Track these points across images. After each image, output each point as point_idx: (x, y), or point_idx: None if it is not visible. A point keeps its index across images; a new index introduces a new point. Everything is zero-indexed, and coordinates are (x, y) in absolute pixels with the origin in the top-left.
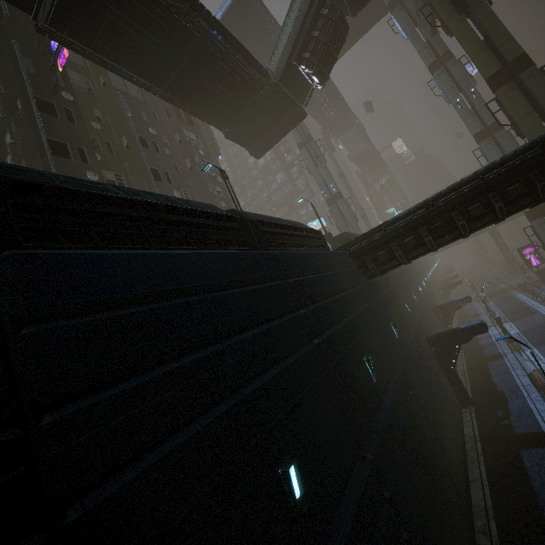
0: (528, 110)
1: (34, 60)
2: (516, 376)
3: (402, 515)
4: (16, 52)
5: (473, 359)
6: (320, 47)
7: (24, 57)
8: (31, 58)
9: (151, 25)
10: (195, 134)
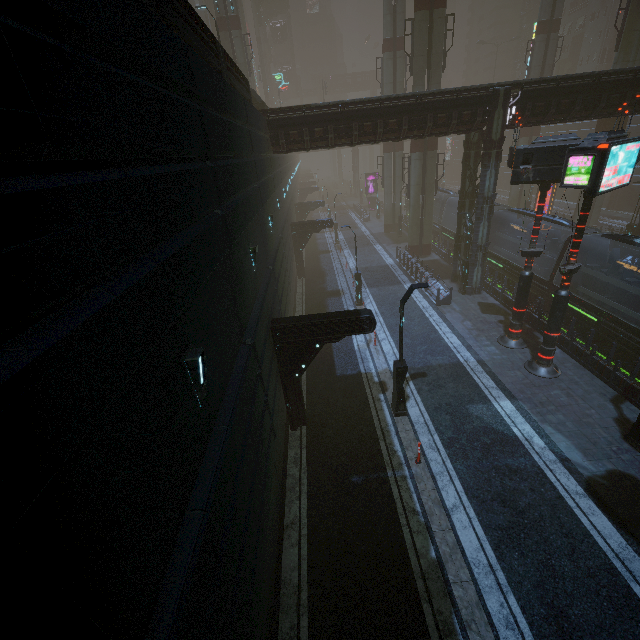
0: (424, 51)
1: None
2: (334, 264)
3: (279, 299)
4: None
5: (311, 252)
6: None
7: None
8: None
9: None
10: None
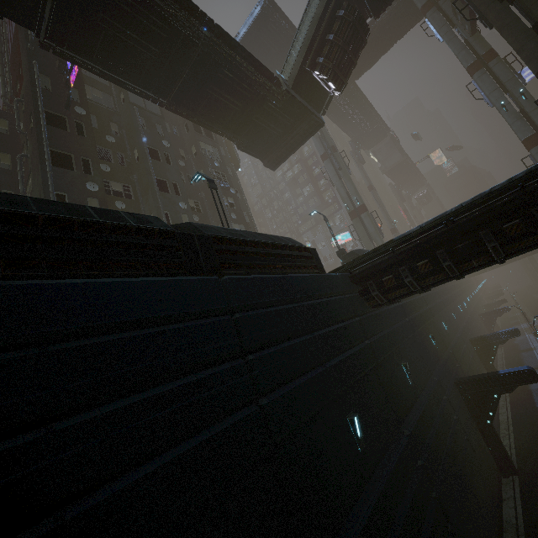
0: None
1: (53, 79)
2: None
3: None
4: (35, 71)
5: (521, 408)
6: (336, 50)
7: (44, 76)
8: (51, 77)
9: (149, 35)
10: (212, 146)
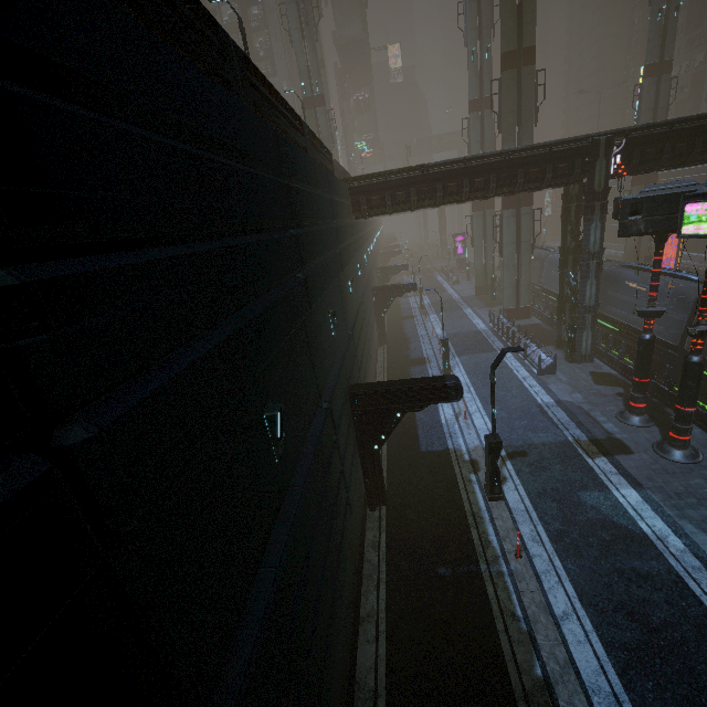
0: (514, 108)
1: None
2: (419, 330)
3: (358, 365)
4: None
5: (394, 317)
6: None
7: None
8: None
9: None
10: None
